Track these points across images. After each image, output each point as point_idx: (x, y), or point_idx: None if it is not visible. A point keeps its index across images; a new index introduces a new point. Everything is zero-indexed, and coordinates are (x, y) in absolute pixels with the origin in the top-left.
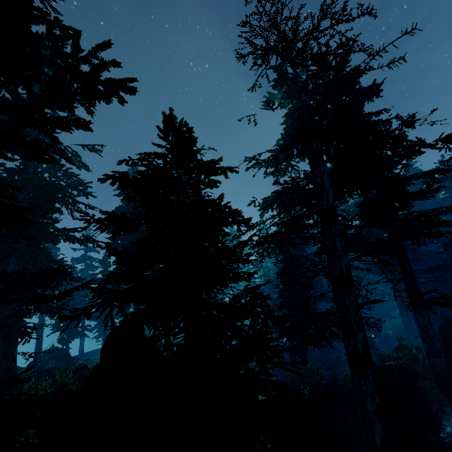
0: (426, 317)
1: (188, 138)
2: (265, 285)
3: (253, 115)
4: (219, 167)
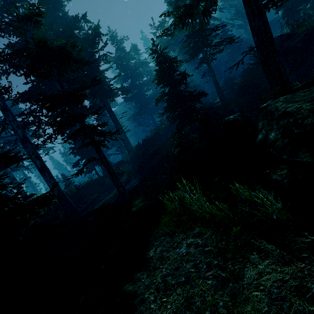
0: (123, 136)
1: None
2: None
3: None
4: None
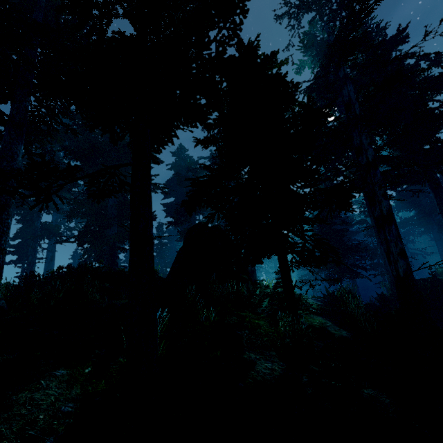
0: None
1: (255, 45)
2: (301, 244)
3: (291, 55)
4: (276, 60)
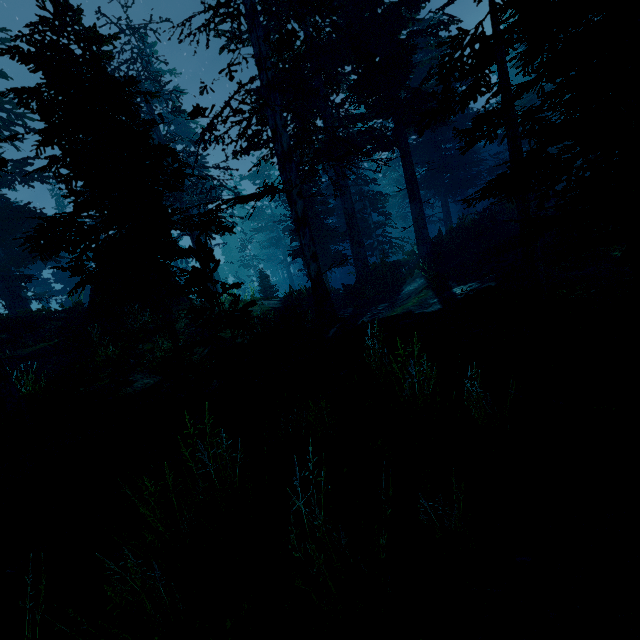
0: (418, 209)
1: (62, 5)
2: None
3: None
4: (100, 35)
